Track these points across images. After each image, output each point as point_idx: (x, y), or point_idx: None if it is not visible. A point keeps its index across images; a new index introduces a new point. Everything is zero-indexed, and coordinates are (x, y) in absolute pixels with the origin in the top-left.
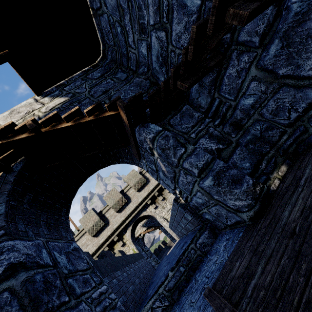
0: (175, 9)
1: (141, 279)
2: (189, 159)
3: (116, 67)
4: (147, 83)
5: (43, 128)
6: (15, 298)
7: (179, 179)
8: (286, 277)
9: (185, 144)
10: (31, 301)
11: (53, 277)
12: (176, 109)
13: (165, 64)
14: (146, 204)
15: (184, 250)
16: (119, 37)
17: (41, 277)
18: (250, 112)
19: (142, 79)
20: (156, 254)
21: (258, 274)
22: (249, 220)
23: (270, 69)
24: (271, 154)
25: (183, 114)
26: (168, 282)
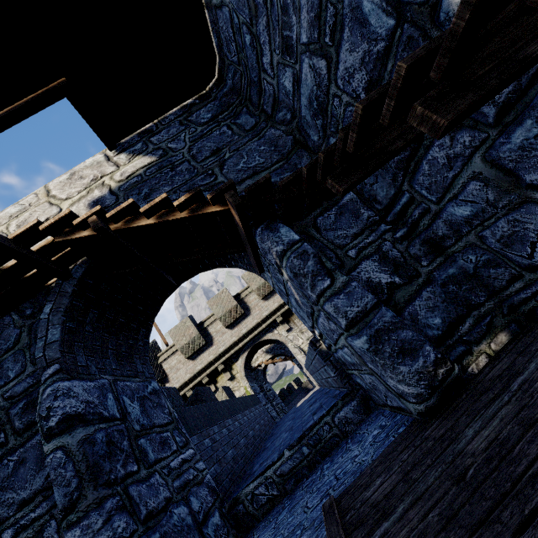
0: (348, 26)
1: (249, 439)
2: (334, 300)
3: (239, 102)
4: (288, 141)
5: (112, 225)
6: (71, 460)
7: (319, 319)
8: None
9: (334, 272)
10: (90, 468)
11: (119, 435)
12: (332, 199)
13: (322, 114)
14: (274, 322)
15: (313, 423)
16: (247, 51)
17: (104, 435)
18: (462, 229)
19: (280, 133)
20: (282, 396)
21: (396, 516)
22: (418, 415)
23: (509, 169)
24: (487, 308)
25: (342, 209)
26: (282, 463)
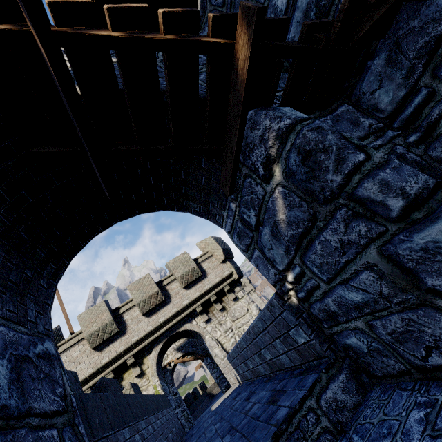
0: None
1: None
2: (380, 174)
3: None
4: None
5: (51, 27)
6: None
7: (318, 238)
8: None
9: (365, 148)
10: None
11: None
12: (324, 110)
13: None
14: (193, 312)
15: (291, 411)
16: None
17: None
18: None
19: None
20: (187, 403)
21: None
22: None
23: None
24: None
25: (338, 118)
26: None
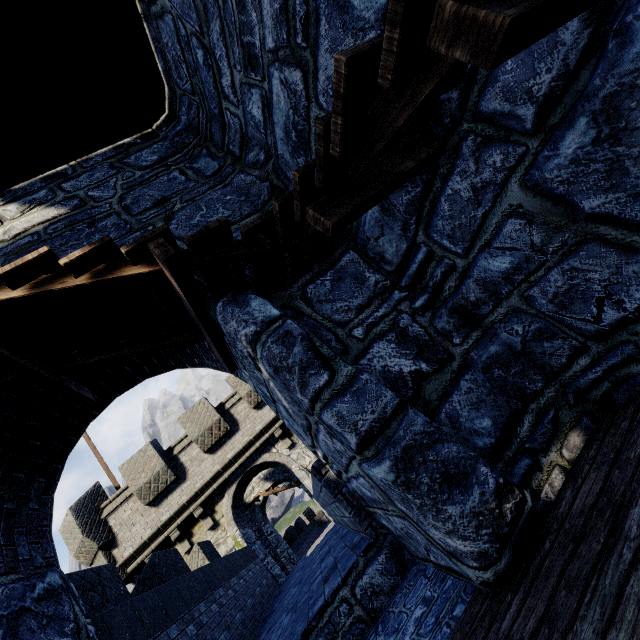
0: (324, 14)
1: (234, 630)
2: (337, 405)
3: (197, 142)
4: (264, 188)
5: None
6: None
7: (319, 436)
8: None
9: (333, 361)
10: None
11: None
12: (326, 260)
13: (304, 148)
14: (271, 437)
15: (323, 605)
16: (201, 73)
17: None
18: (500, 289)
19: (252, 178)
20: (289, 539)
21: None
22: (482, 584)
23: (560, 195)
24: (547, 398)
25: (341, 273)
26: None
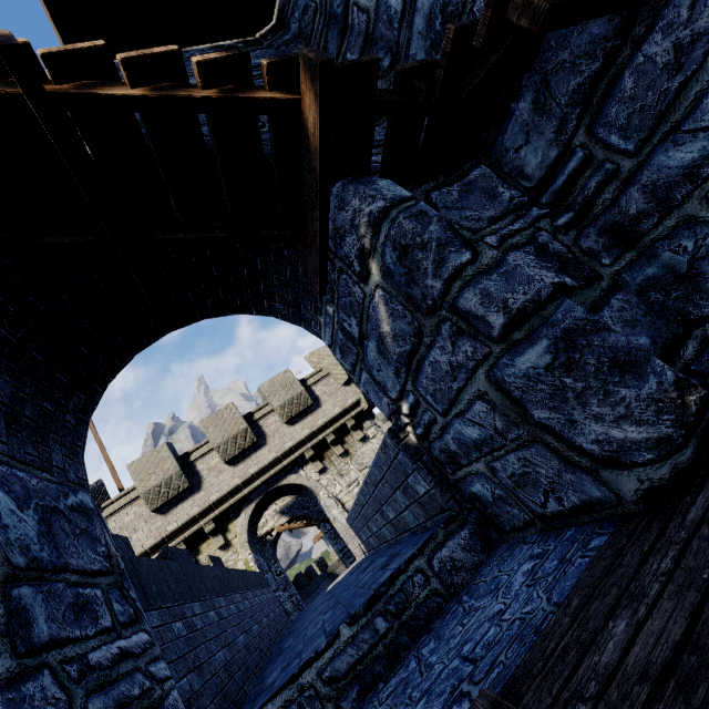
0: None
1: (252, 638)
2: (483, 282)
3: None
4: None
5: (48, 84)
6: None
7: (427, 358)
8: None
9: (476, 243)
10: None
11: None
12: (452, 173)
13: None
14: (301, 458)
15: (394, 571)
16: None
17: None
18: (675, 193)
19: None
20: (298, 586)
21: None
22: (642, 498)
23: None
24: None
25: (469, 187)
26: (336, 654)
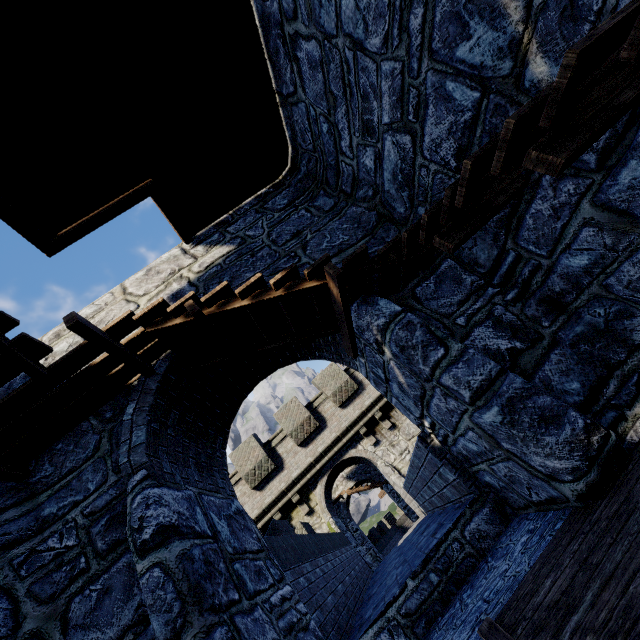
0: (432, 103)
1: (346, 586)
2: (453, 370)
3: (315, 186)
4: (372, 216)
5: (205, 310)
6: (170, 579)
7: (432, 401)
8: (634, 615)
9: (446, 340)
10: (192, 588)
11: (215, 555)
12: (428, 268)
13: (408, 185)
14: (356, 434)
15: (438, 541)
16: (323, 138)
17: (200, 552)
18: (581, 280)
19: (362, 210)
20: (373, 539)
21: (585, 605)
22: (577, 499)
23: (622, 210)
24: (630, 366)
25: (441, 277)
26: (407, 598)
